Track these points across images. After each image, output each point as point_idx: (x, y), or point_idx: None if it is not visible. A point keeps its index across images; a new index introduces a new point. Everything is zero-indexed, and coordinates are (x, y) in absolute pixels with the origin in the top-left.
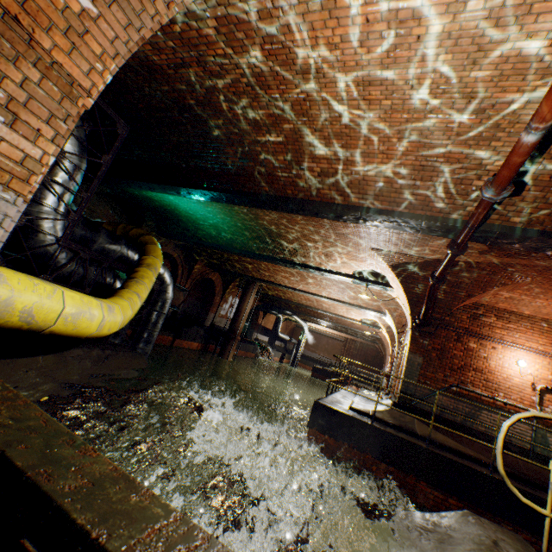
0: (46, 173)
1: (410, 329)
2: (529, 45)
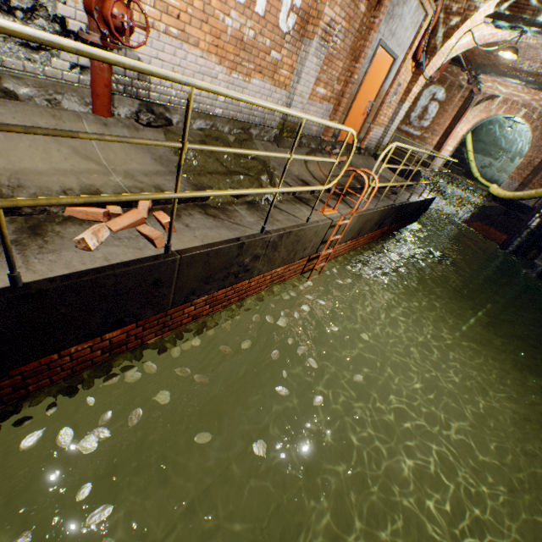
0: (518, 174)
1: (426, 78)
2: (490, 80)
